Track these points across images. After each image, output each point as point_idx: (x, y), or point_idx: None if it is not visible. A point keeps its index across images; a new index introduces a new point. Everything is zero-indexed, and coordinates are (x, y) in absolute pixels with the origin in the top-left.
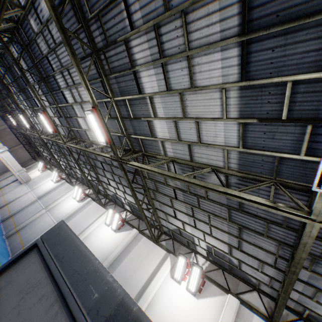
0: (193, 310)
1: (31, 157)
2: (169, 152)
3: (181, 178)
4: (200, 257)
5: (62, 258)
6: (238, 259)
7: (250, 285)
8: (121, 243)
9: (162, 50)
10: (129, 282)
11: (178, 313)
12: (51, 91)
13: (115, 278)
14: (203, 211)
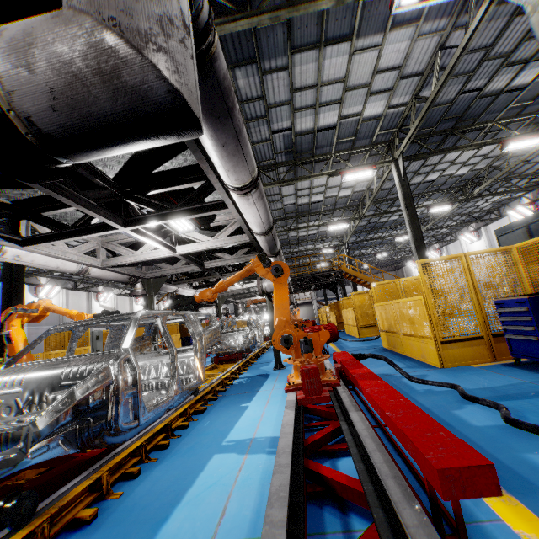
0: None
1: (393, 271)
2: (481, 167)
3: (505, 171)
4: None
5: (503, 231)
6: None
7: None
8: None
9: (426, 172)
10: None
11: None
12: (379, 228)
13: None
14: None
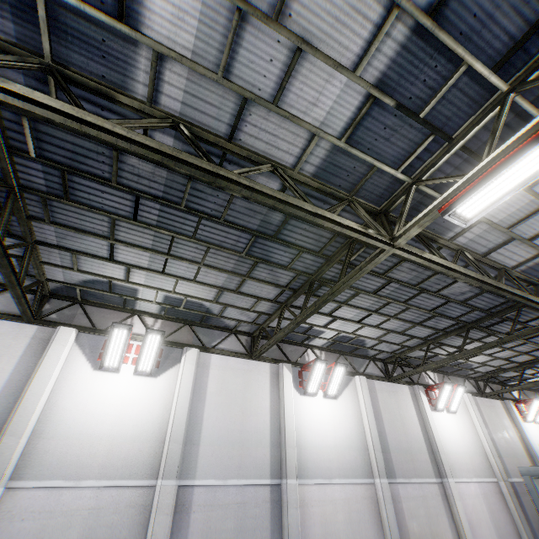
0: (460, 425)
1: None
2: None
3: None
4: (429, 373)
5: None
6: (486, 364)
7: (462, 377)
8: (368, 411)
9: None
10: (413, 450)
11: (458, 437)
12: None
13: (401, 461)
14: (526, 341)
